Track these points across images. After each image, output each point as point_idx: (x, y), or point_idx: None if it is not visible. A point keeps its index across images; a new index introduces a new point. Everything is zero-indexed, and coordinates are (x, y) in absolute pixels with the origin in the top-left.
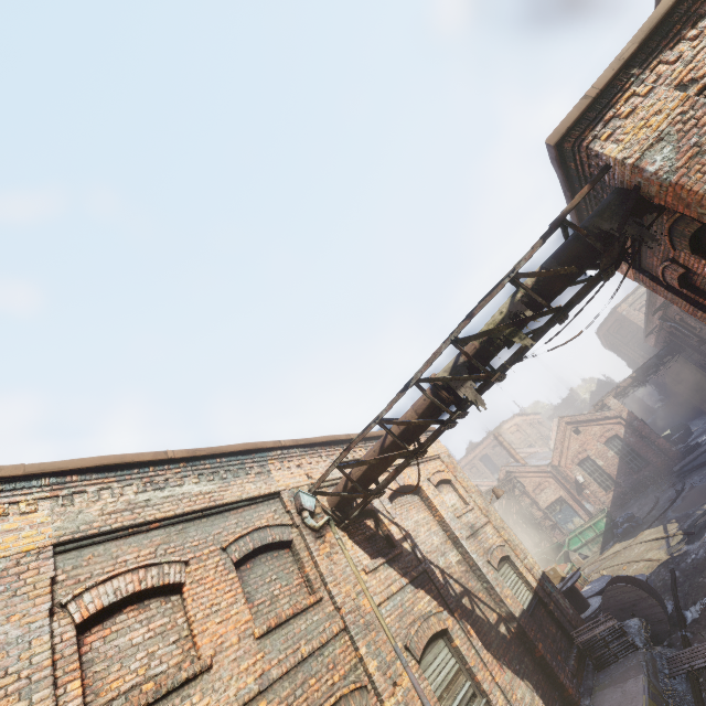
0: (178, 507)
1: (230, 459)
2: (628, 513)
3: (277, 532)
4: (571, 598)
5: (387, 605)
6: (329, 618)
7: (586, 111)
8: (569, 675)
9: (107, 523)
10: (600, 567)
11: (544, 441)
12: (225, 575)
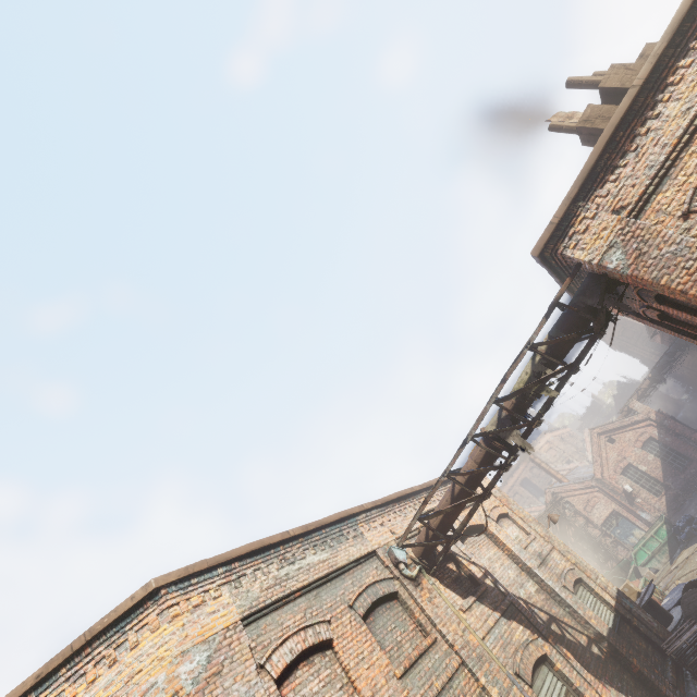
0: (309, 576)
1: (331, 528)
2: (685, 516)
3: (384, 586)
4: (653, 612)
5: (489, 638)
6: (447, 655)
7: (554, 231)
8: (671, 687)
9: (268, 597)
10: (674, 578)
11: (580, 454)
12: (359, 628)
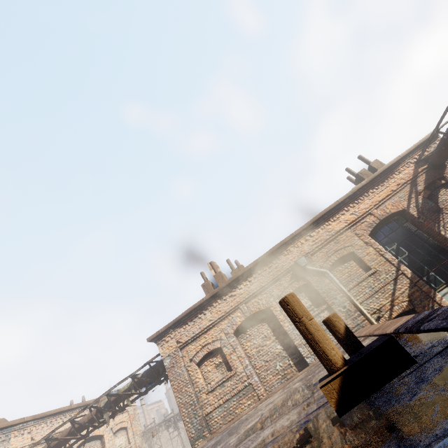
0: None
1: None
2: None
3: None
4: None
5: None
6: None
7: (159, 334)
8: None
9: None
10: None
11: None
12: None
